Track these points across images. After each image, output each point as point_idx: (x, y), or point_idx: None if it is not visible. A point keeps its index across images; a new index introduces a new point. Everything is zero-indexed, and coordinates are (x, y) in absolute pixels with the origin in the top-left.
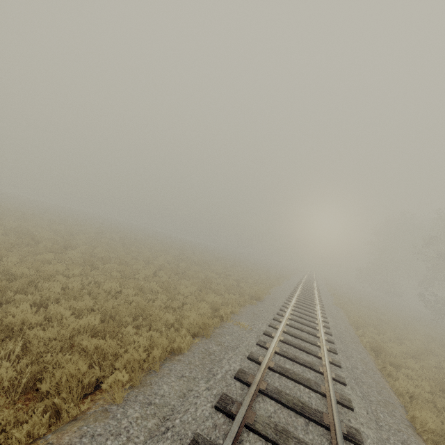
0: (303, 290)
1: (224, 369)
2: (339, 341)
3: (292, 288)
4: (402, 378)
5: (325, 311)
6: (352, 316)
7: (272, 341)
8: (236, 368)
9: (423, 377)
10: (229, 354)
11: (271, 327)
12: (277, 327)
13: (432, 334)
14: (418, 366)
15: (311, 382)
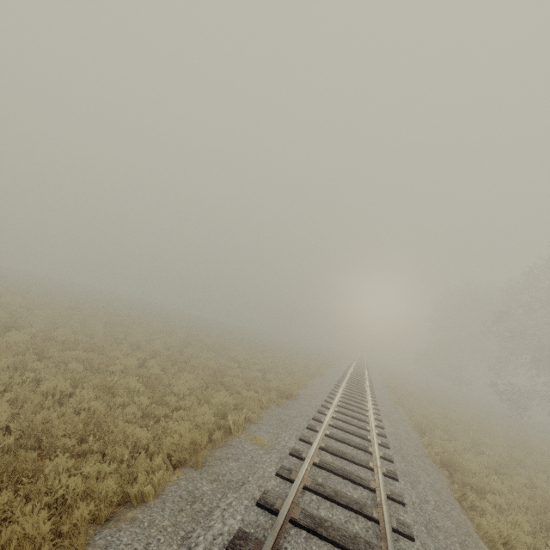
0: (351, 382)
1: (211, 533)
2: (400, 456)
3: (336, 380)
4: (489, 511)
5: (380, 410)
6: (414, 415)
7: (301, 467)
8: (234, 529)
9: (515, 504)
10: (227, 497)
11: (303, 442)
12: (312, 441)
13: (513, 435)
14: (505, 486)
15: (360, 541)
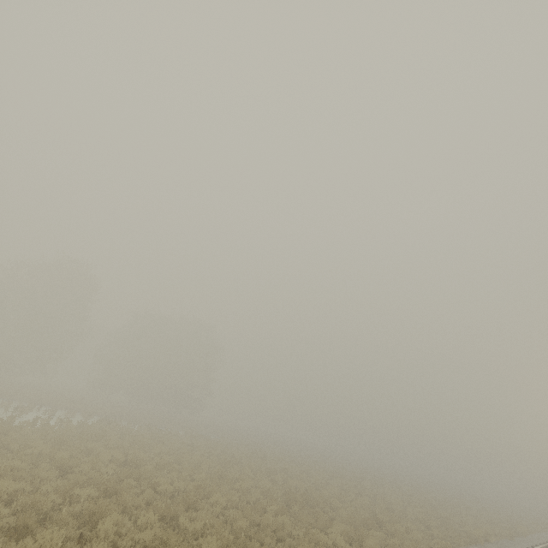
0: None
1: None
2: None
3: None
4: None
5: None
6: None
7: None
8: None
9: None
10: None
11: None
12: None
13: None
14: None
15: None
